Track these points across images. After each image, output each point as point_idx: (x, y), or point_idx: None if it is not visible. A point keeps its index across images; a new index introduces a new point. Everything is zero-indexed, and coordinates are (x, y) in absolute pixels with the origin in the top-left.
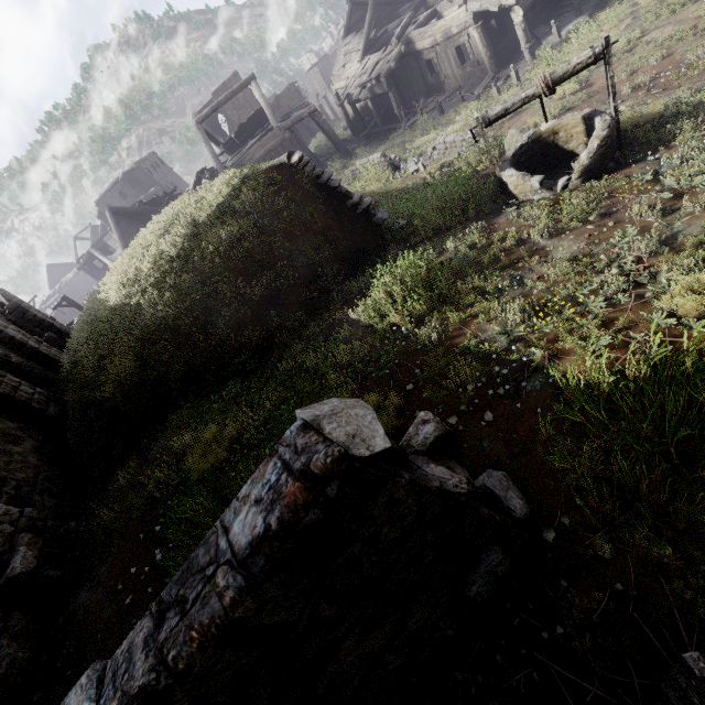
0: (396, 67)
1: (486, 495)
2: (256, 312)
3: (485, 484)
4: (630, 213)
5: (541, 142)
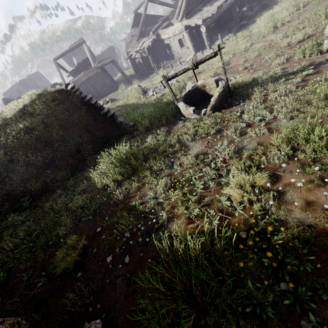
0: (151, 45)
1: None
2: (39, 170)
3: None
4: (227, 132)
5: (198, 90)
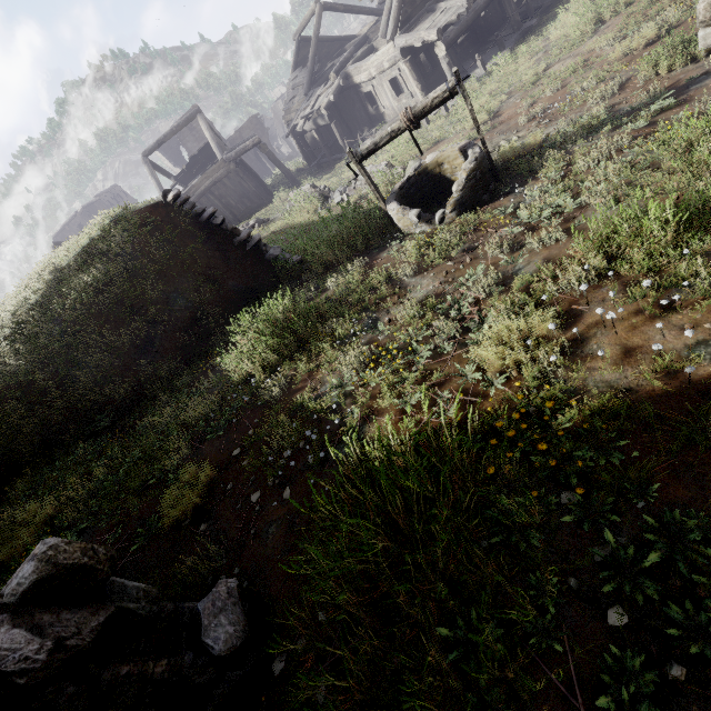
0: (335, 100)
1: (193, 621)
2: (126, 361)
3: (197, 605)
4: (485, 248)
5: (429, 174)
